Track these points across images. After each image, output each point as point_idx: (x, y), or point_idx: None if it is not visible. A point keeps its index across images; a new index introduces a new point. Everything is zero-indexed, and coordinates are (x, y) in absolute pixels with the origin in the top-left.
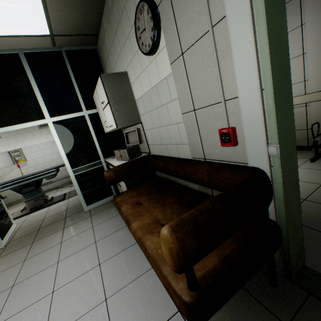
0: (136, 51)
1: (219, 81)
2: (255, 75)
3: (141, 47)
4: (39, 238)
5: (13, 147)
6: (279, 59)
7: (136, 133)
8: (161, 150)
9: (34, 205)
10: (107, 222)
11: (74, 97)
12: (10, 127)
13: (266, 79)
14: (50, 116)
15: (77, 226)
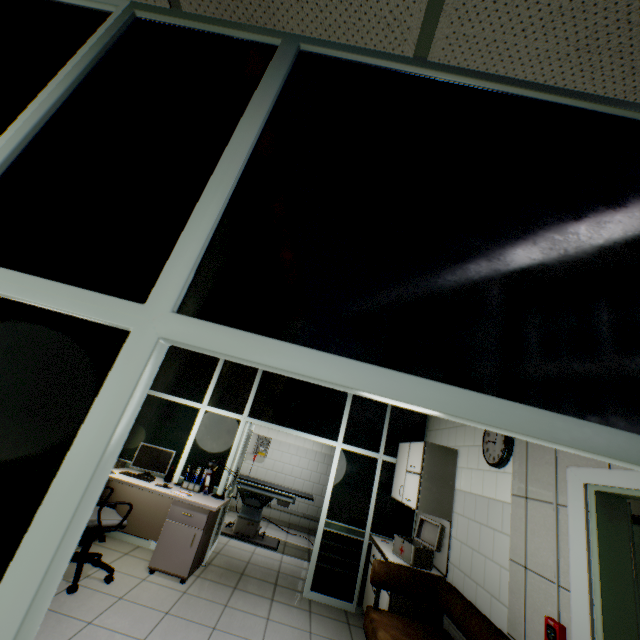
0: (478, 445)
1: (555, 558)
2: (585, 583)
3: (485, 450)
4: (242, 588)
5: (266, 432)
6: (615, 584)
7: (436, 529)
8: (466, 586)
9: (243, 529)
10: None
11: (378, 432)
12: (303, 433)
13: (596, 595)
14: (342, 440)
15: (290, 613)
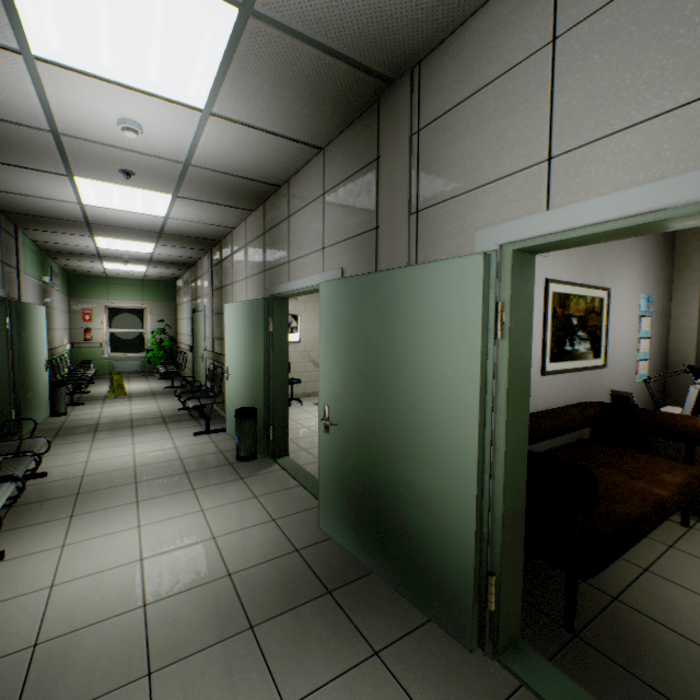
0: None
1: None
2: None
3: None
4: None
5: None
6: None
7: None
8: None
9: None
10: None
11: None
12: None
13: None
14: None
15: None
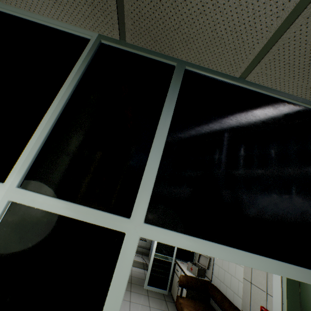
0: None
1: (265, 281)
2: (280, 294)
3: None
4: None
5: None
6: (292, 295)
7: (207, 259)
8: (221, 286)
9: None
10: (160, 310)
11: None
12: None
13: (284, 300)
14: None
15: (139, 297)
